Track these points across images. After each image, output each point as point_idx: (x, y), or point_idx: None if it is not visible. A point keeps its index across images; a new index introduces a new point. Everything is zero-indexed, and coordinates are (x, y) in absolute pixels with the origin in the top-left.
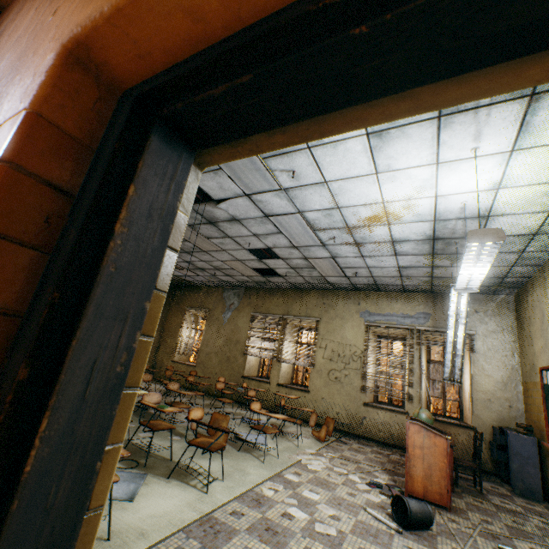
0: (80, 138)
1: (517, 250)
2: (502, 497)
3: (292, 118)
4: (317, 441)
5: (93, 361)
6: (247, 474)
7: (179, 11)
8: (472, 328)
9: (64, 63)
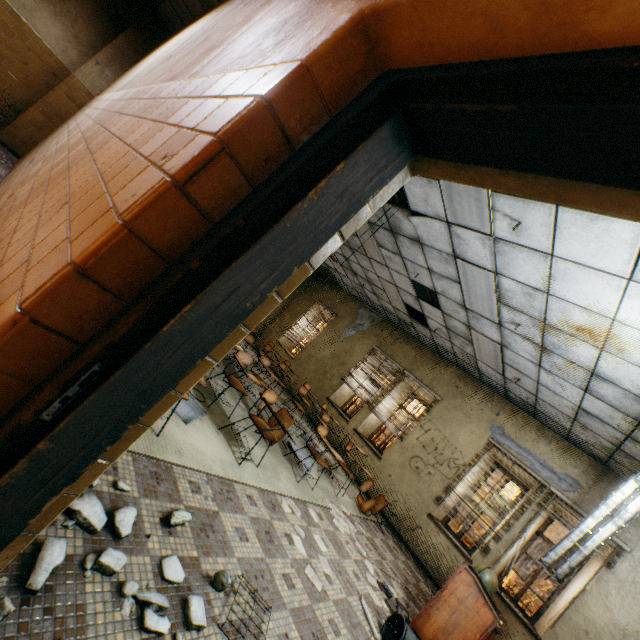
0: (326, 101)
1: None
2: None
3: (534, 168)
4: (357, 507)
5: (237, 287)
6: (278, 479)
7: (482, 16)
8: (628, 543)
9: (353, 27)
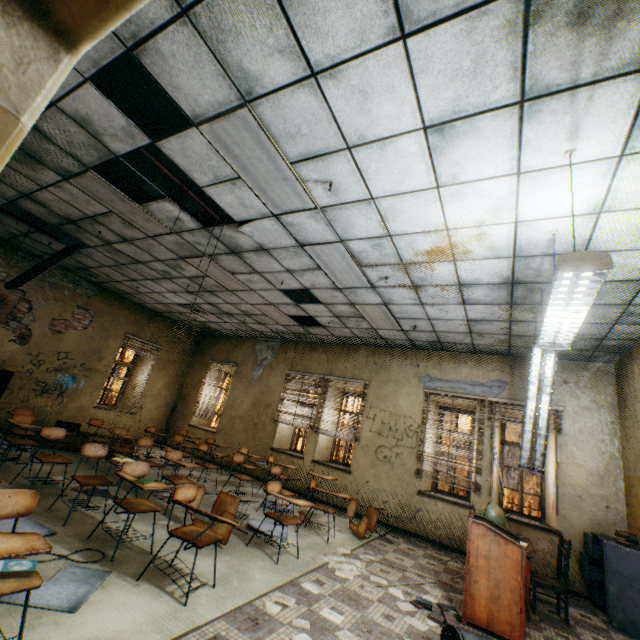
0: None
1: (622, 301)
2: (595, 631)
3: None
4: (355, 537)
5: None
6: (250, 580)
7: None
8: (559, 403)
9: None
